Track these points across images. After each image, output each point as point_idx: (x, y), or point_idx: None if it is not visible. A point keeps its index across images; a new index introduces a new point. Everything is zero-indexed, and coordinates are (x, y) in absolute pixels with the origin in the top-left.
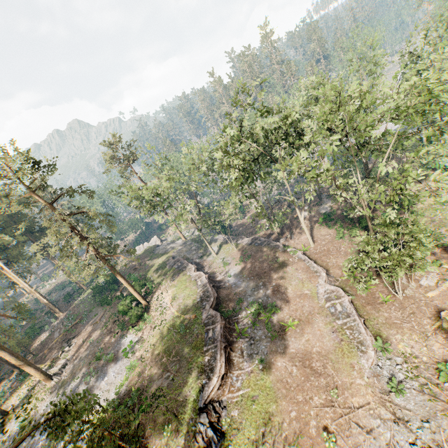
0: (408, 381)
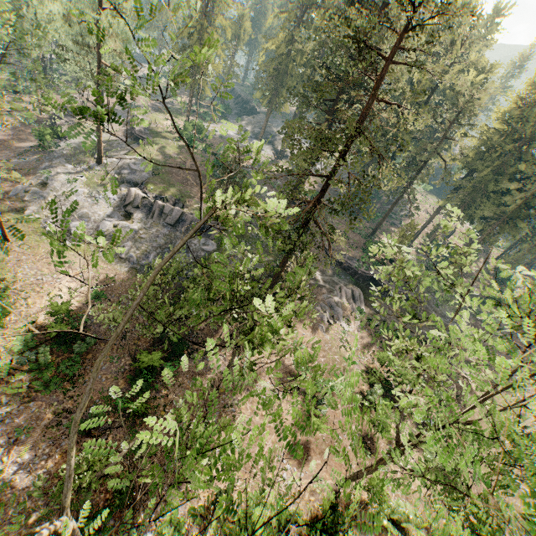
0: None
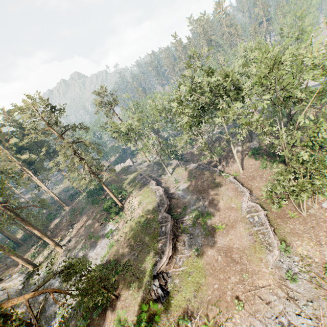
0: (301, 274)
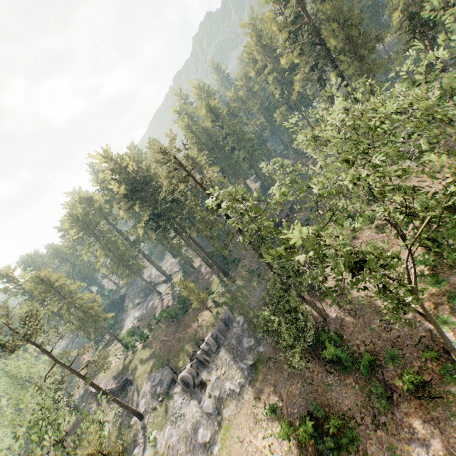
0: None
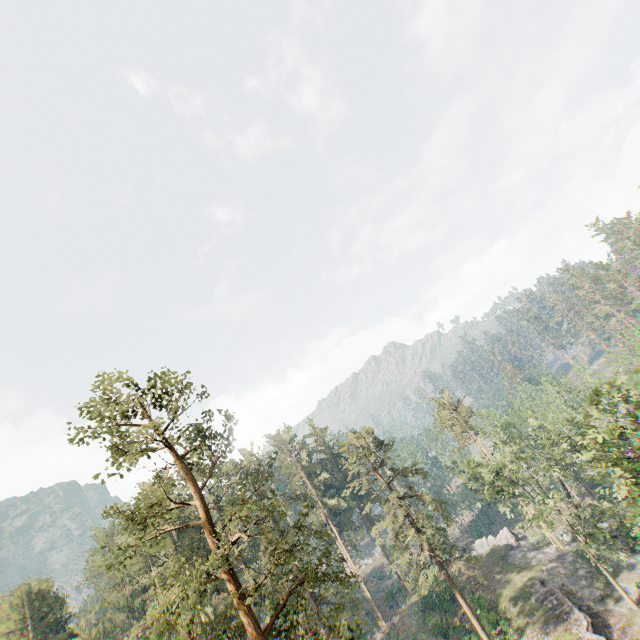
0: None
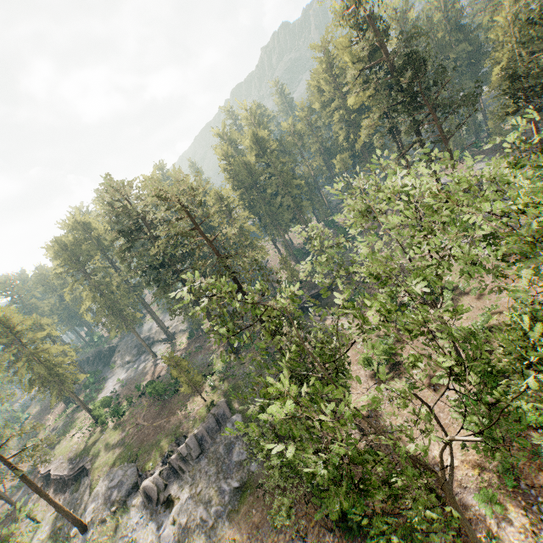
0: None
